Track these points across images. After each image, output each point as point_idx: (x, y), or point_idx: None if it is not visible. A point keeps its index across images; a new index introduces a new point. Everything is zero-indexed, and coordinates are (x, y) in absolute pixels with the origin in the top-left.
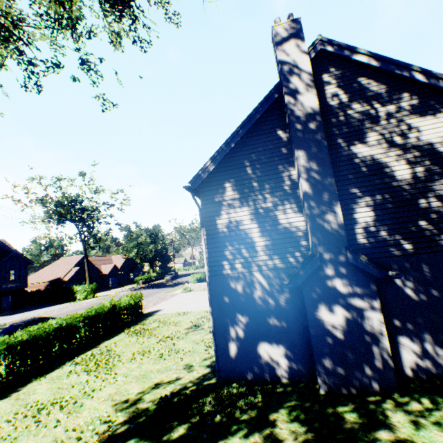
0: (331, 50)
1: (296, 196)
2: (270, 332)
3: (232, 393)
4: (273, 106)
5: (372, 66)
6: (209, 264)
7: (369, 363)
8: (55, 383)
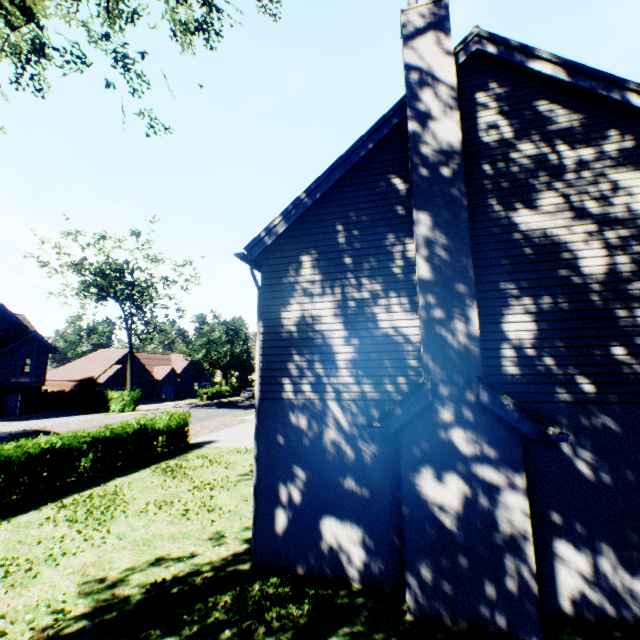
0: (493, 51)
1: (411, 285)
2: (343, 502)
3: (264, 594)
4: (392, 138)
5: (560, 80)
6: (262, 380)
7: (495, 581)
8: (19, 532)
